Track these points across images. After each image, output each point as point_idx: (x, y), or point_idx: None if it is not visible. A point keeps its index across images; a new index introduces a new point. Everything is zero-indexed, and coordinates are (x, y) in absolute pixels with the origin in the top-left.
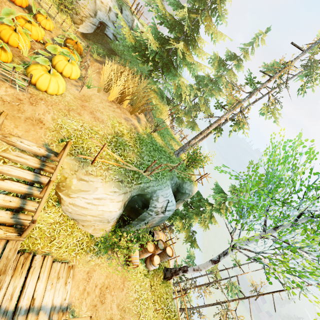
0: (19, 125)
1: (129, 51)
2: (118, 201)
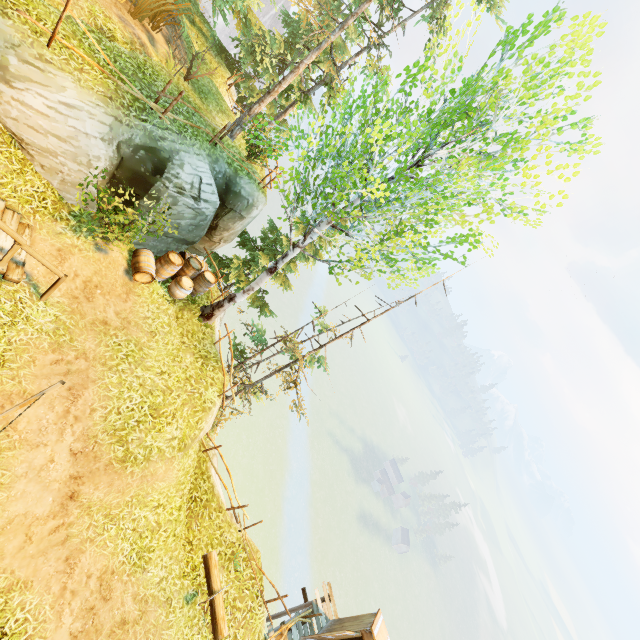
0: None
1: None
2: (104, 124)
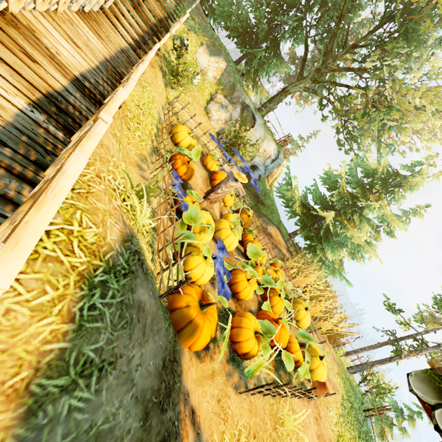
0: None
1: (292, 217)
2: None
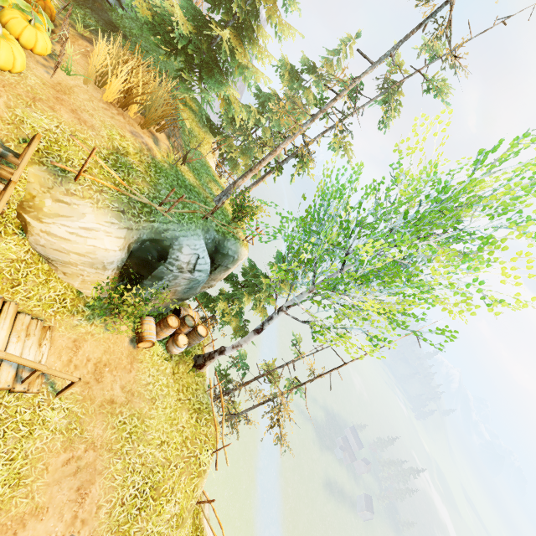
0: None
1: (142, 30)
2: (117, 236)
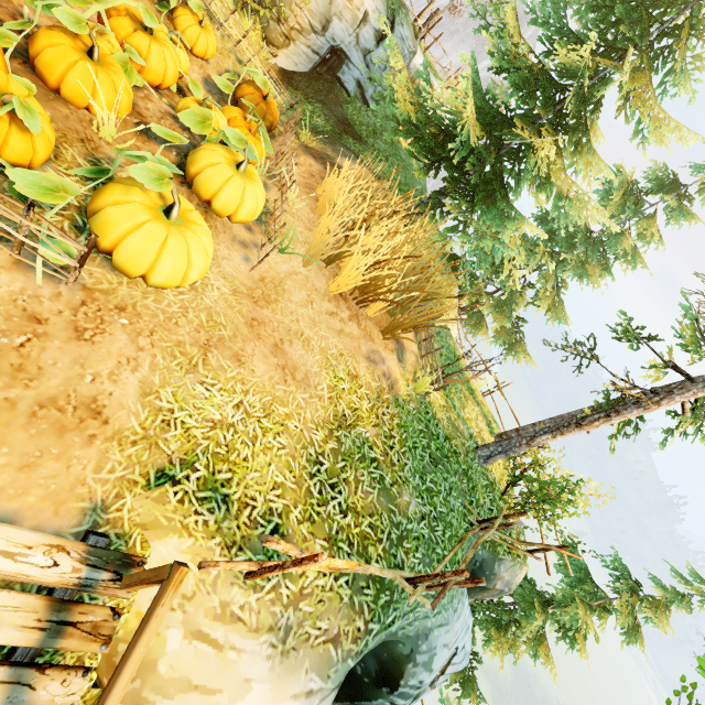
0: (1, 443)
1: (395, 134)
2: None
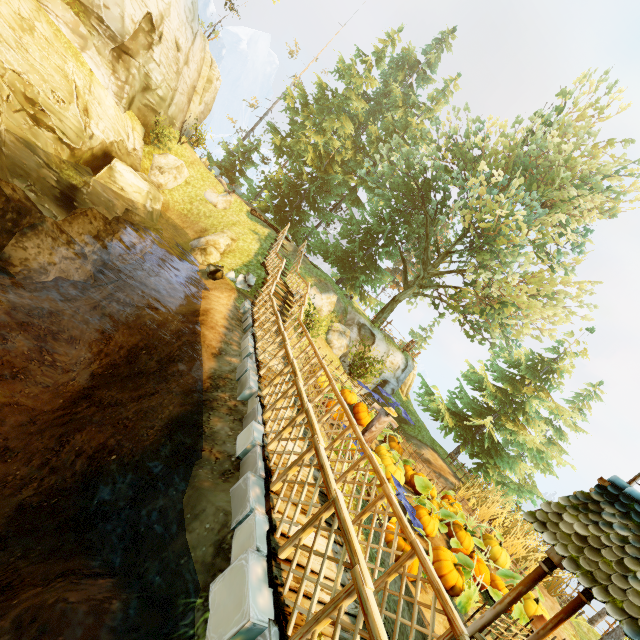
0: None
1: (446, 433)
2: None
